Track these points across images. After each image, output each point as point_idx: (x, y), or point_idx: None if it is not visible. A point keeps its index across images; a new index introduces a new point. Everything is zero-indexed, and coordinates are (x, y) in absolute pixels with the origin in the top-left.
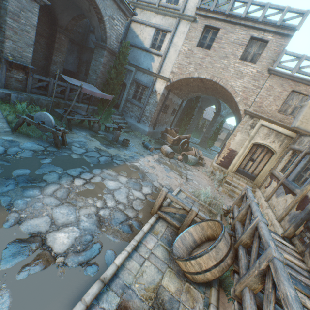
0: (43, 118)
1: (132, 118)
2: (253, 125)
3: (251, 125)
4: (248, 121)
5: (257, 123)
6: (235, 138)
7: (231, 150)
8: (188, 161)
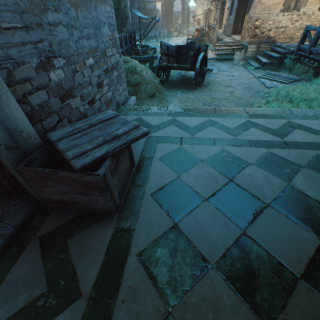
0: (151, 35)
1: (153, 31)
2: (201, 3)
3: (201, 3)
4: (199, 3)
5: (202, 2)
6: (197, 13)
7: (198, 19)
8: (185, 34)
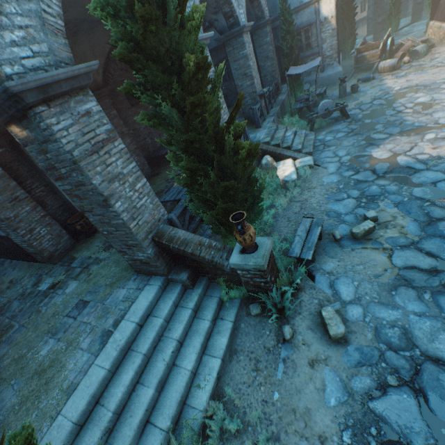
0: (325, 107)
1: (312, 74)
2: None
3: None
4: None
5: None
6: None
7: None
8: (419, 54)
